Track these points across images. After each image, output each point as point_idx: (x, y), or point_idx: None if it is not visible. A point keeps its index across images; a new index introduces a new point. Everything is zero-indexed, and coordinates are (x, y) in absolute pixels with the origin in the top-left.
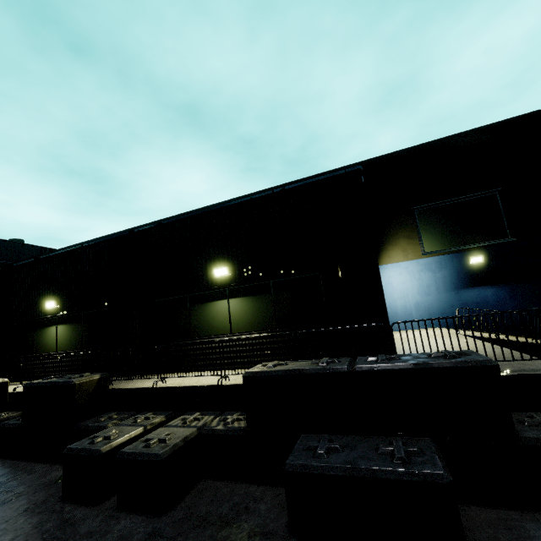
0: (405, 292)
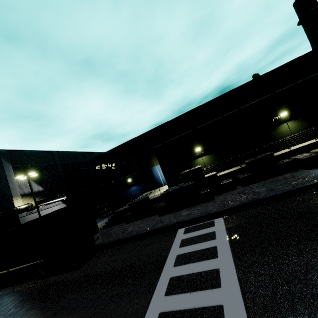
0: None
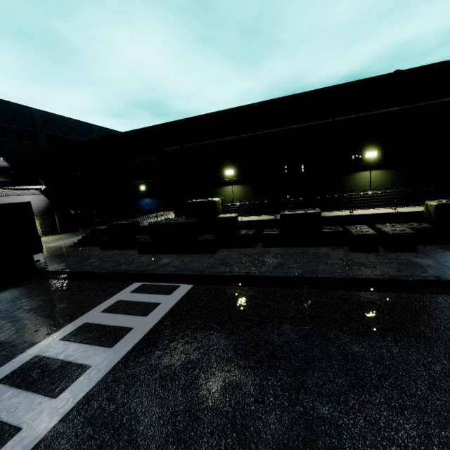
0: None
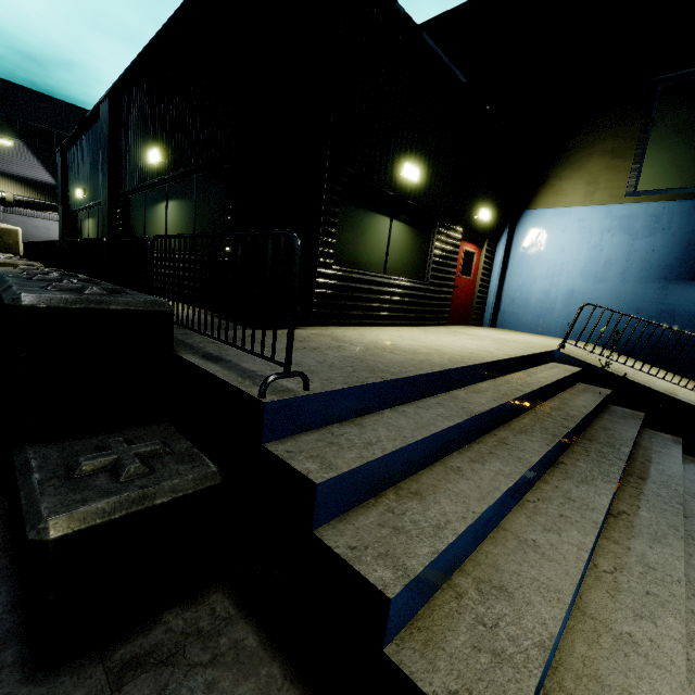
0: (558, 266)
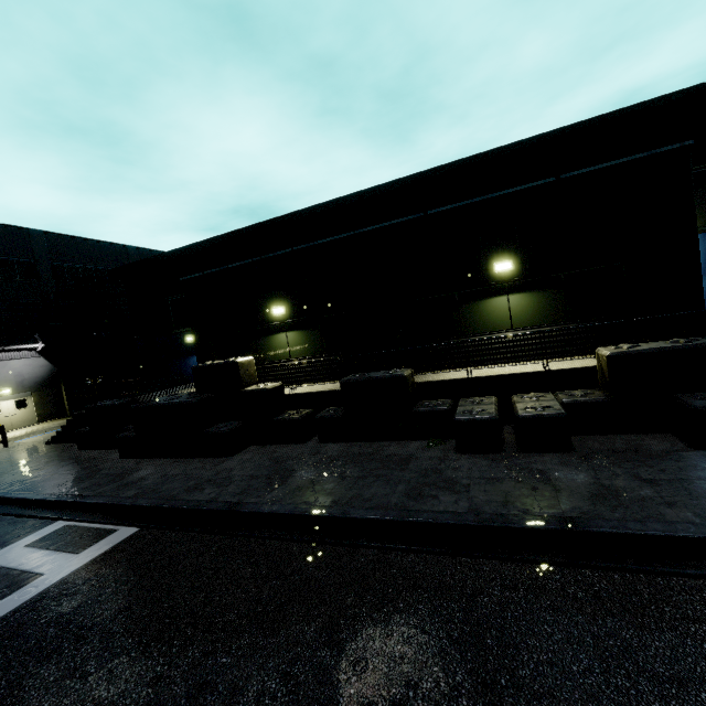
0: None
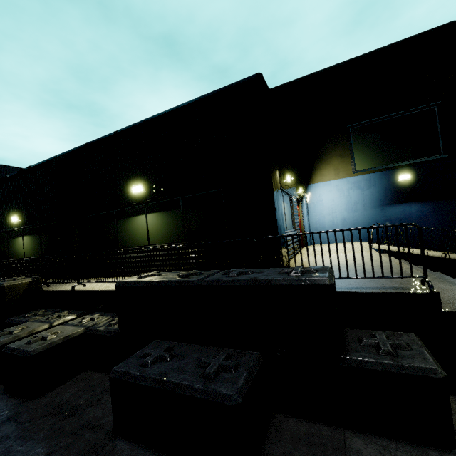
0: (333, 208)
